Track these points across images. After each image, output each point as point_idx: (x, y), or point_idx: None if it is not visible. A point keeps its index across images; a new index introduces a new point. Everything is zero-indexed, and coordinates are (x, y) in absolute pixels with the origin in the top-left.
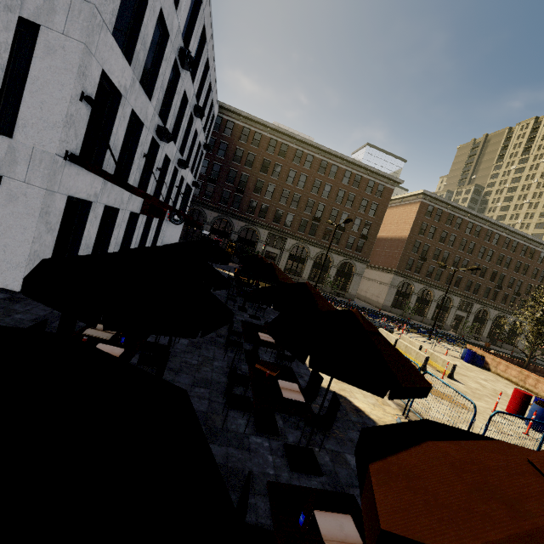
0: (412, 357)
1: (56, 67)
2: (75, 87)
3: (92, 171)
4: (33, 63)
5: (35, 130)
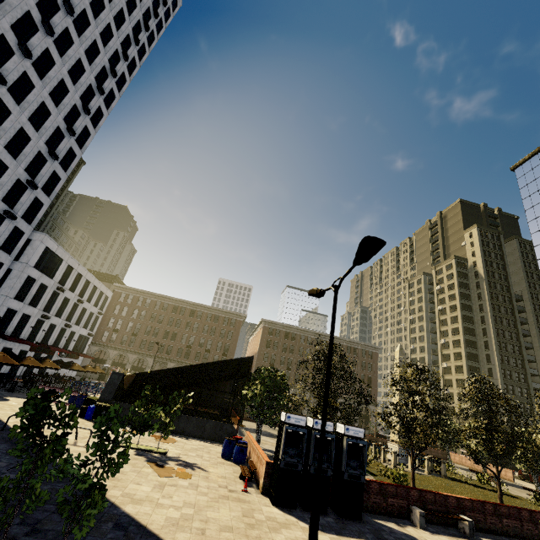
0: None
1: None
2: None
3: None
4: None
5: None
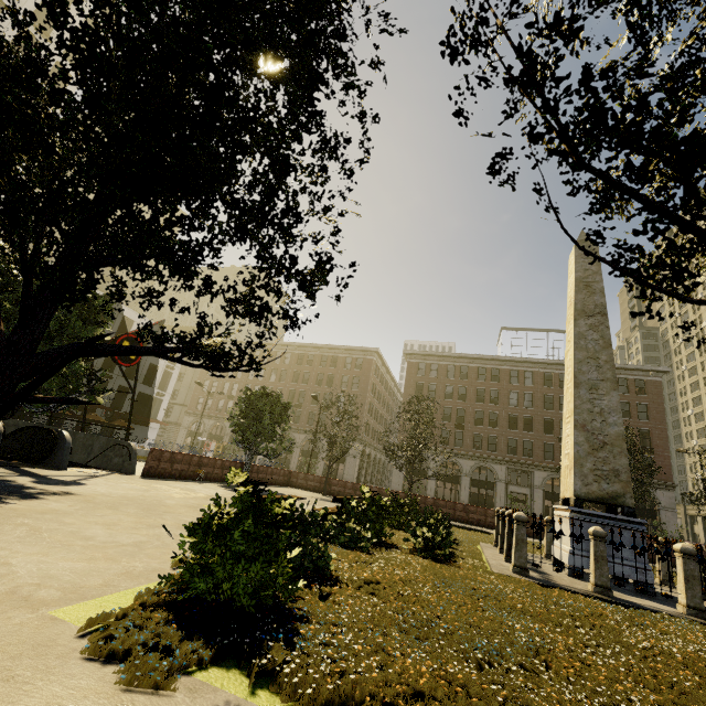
0: None
1: None
2: None
3: None
4: None
5: None
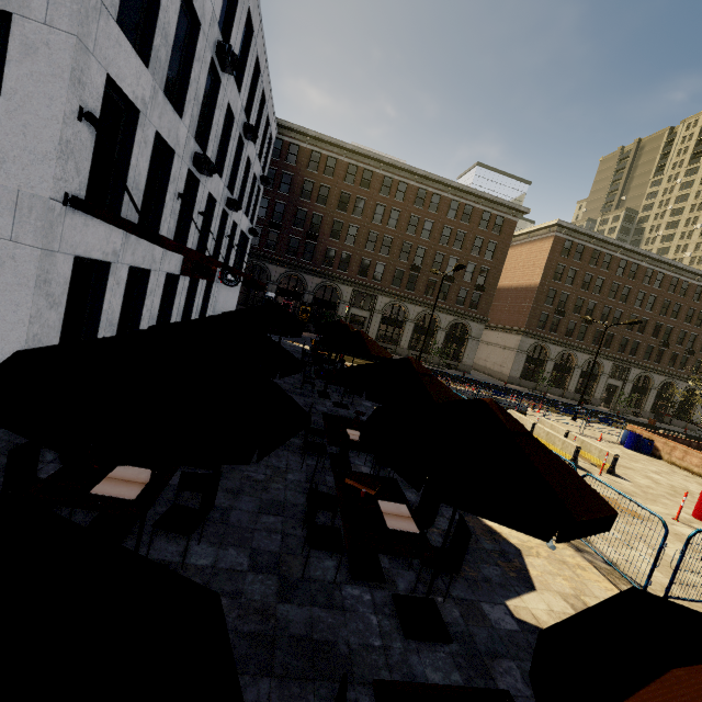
0: (557, 447)
1: (40, 73)
2: (69, 101)
3: (103, 219)
4: (7, 69)
5: (18, 166)
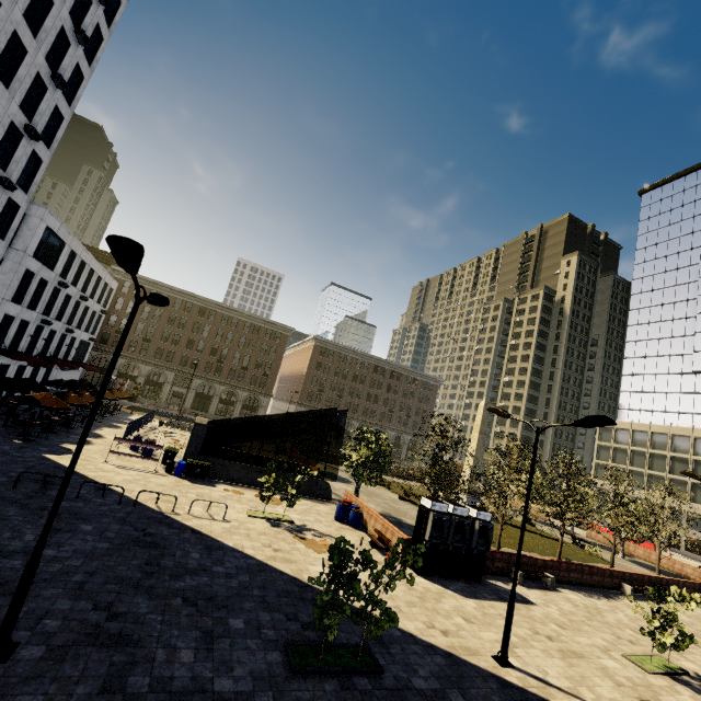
0: None
1: None
2: None
3: None
4: None
5: None
